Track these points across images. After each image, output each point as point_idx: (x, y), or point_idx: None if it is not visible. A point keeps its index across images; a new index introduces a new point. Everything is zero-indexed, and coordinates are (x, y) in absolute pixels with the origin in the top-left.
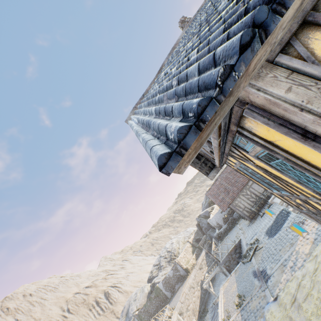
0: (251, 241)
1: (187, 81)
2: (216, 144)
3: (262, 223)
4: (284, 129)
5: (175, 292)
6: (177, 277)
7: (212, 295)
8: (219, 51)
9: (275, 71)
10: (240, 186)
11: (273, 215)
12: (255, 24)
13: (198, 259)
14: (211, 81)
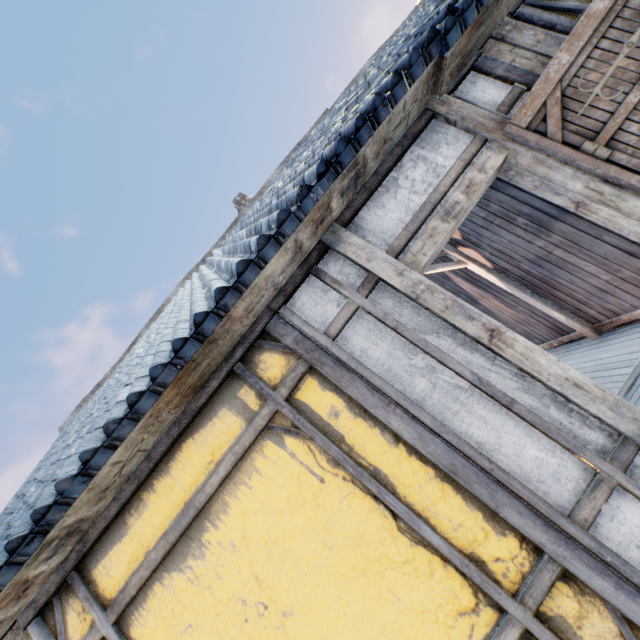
0: None
1: None
2: None
3: None
4: None
5: None
6: None
7: None
8: None
9: (31, 638)
10: None
11: None
12: None
13: None
14: None
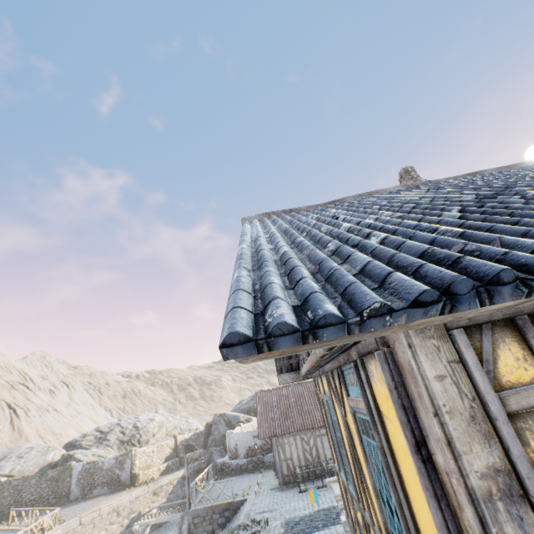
0: (257, 514)
1: (344, 262)
2: (319, 353)
3: (293, 502)
4: (403, 415)
5: (88, 497)
6: (112, 477)
7: None
8: (396, 277)
9: (443, 342)
10: (309, 423)
11: (315, 504)
12: (449, 289)
13: (164, 476)
14: (361, 303)
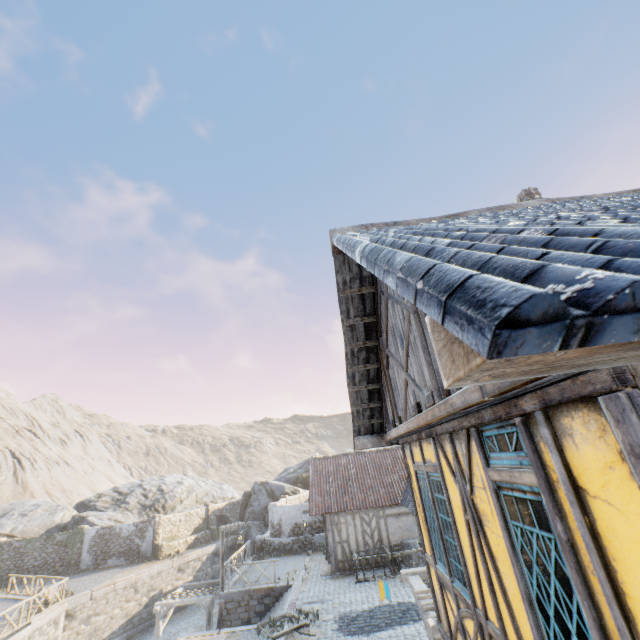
0: (305, 605)
1: None
2: (465, 402)
3: (348, 593)
4: None
5: (101, 568)
6: (130, 547)
7: (153, 634)
8: None
9: None
10: (372, 500)
11: (376, 598)
12: None
13: (192, 550)
14: None
